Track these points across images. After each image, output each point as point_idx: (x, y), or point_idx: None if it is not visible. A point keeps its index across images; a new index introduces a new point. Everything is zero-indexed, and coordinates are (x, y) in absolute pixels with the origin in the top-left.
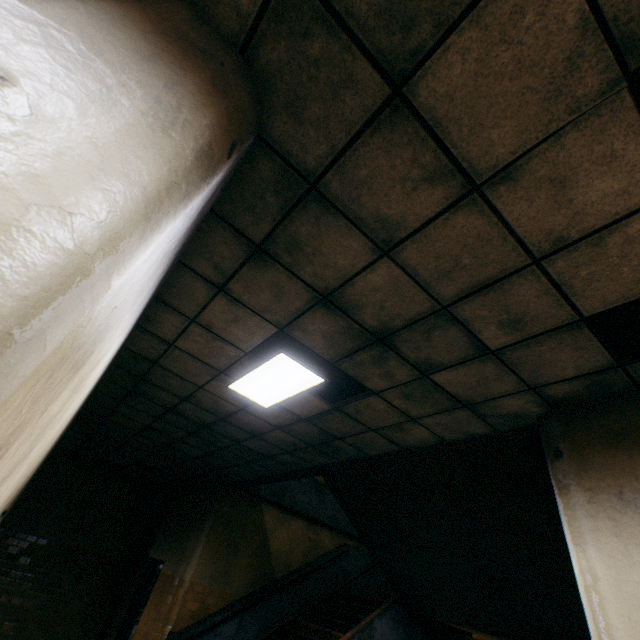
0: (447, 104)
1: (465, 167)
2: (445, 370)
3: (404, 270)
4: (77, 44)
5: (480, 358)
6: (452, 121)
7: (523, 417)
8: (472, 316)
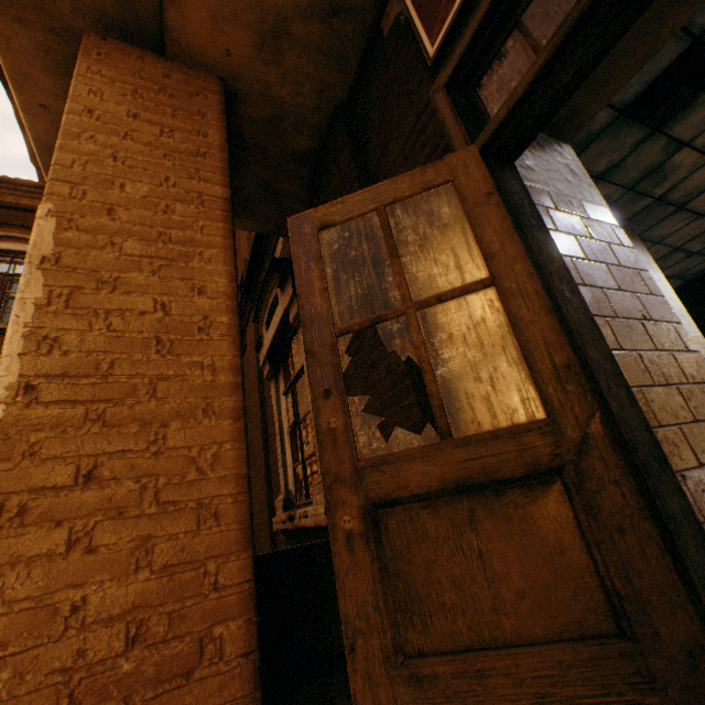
0: (696, 204)
1: (698, 213)
2: (668, 269)
3: (662, 245)
4: (645, 261)
5: (687, 257)
6: (697, 206)
7: (704, 269)
8: (688, 246)
